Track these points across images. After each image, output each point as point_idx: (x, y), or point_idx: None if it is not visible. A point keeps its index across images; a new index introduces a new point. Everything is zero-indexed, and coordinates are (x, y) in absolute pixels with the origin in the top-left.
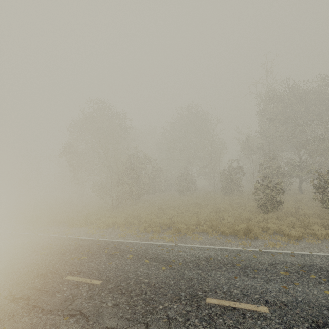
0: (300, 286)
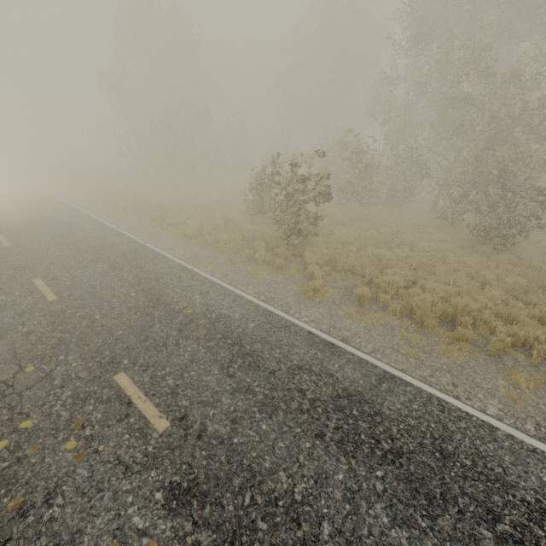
0: (58, 247)
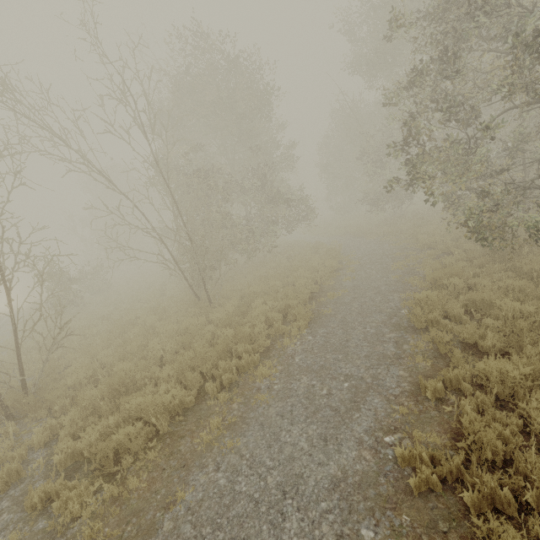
0: None
